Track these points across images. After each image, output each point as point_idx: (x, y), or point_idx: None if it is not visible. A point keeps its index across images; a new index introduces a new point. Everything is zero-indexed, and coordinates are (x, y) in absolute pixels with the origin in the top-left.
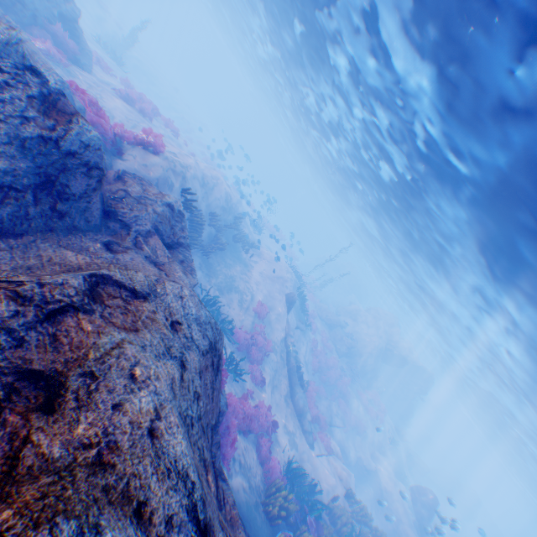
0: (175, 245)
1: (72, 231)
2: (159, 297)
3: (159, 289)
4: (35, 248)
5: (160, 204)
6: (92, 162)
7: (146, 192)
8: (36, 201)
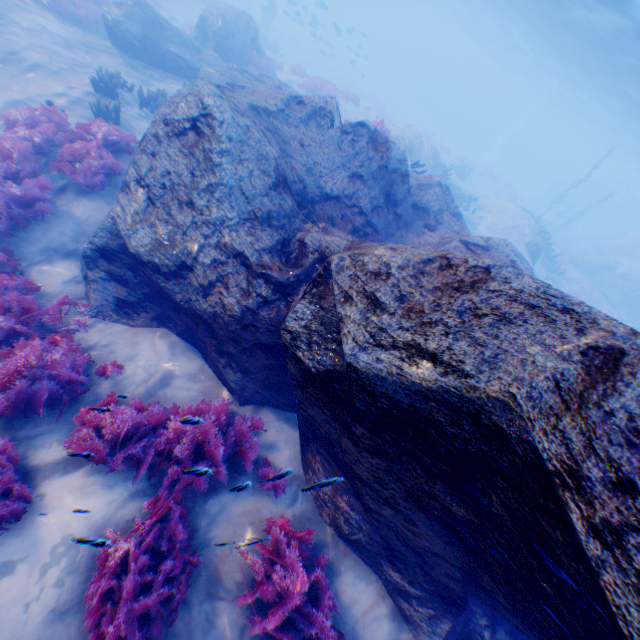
0: (451, 216)
1: (404, 225)
2: (492, 248)
3: (490, 244)
4: (404, 239)
5: (432, 186)
6: (403, 172)
7: (418, 180)
8: (387, 211)
